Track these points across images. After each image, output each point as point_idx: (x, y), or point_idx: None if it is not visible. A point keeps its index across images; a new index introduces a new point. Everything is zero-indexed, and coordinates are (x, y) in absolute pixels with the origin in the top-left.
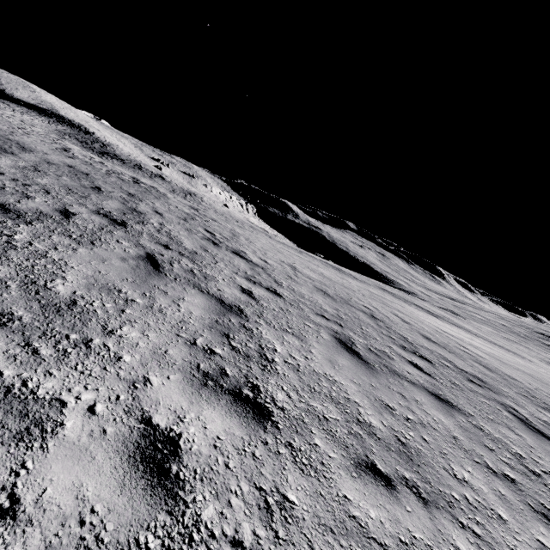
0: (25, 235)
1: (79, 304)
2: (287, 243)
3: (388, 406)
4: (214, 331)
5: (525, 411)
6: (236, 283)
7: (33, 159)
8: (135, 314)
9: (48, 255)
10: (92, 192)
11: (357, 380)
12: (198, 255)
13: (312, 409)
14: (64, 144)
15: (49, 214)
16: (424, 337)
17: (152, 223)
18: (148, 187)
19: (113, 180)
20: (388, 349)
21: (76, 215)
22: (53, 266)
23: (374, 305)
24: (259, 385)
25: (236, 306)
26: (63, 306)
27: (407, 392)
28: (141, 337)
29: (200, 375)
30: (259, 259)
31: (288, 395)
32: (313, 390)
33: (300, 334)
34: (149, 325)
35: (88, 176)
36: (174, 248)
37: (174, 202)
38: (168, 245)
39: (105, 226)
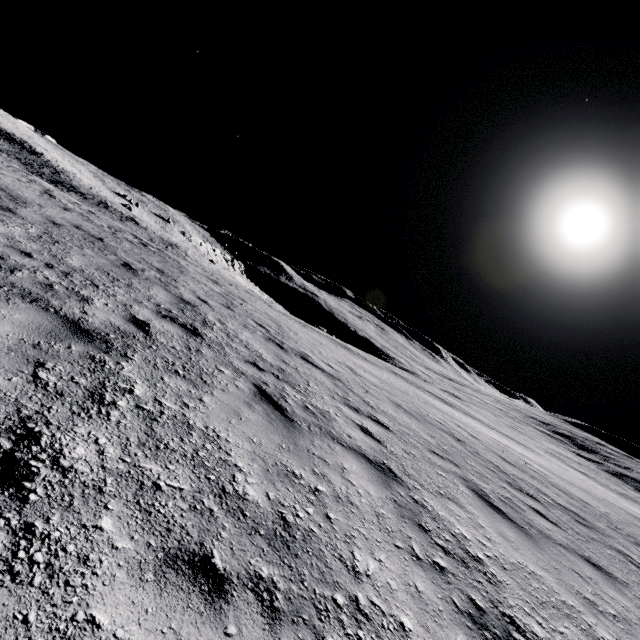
0: (142, 385)
1: (290, 521)
2: (288, 314)
3: (588, 599)
4: (408, 522)
5: (635, 555)
6: (348, 416)
7: (36, 218)
8: (340, 518)
9: (191, 422)
10: (128, 273)
11: (540, 562)
12: (288, 374)
13: (568, 639)
14: (39, 183)
15: (128, 330)
16: (501, 458)
17: (214, 323)
18: (158, 252)
19: (128, 245)
20: (507, 492)
21: (150, 325)
22: (212, 445)
23: (438, 415)
24: (512, 615)
25: (382, 463)
26: (282, 532)
27: (575, 565)
28: (380, 567)
29: (471, 624)
30: (326, 365)
31: (539, 623)
32: (539, 601)
33: (452, 496)
34: (365, 536)
35: (105, 243)
36: (264, 367)
37: (195, 275)
38: (256, 362)
39: (187, 341)
